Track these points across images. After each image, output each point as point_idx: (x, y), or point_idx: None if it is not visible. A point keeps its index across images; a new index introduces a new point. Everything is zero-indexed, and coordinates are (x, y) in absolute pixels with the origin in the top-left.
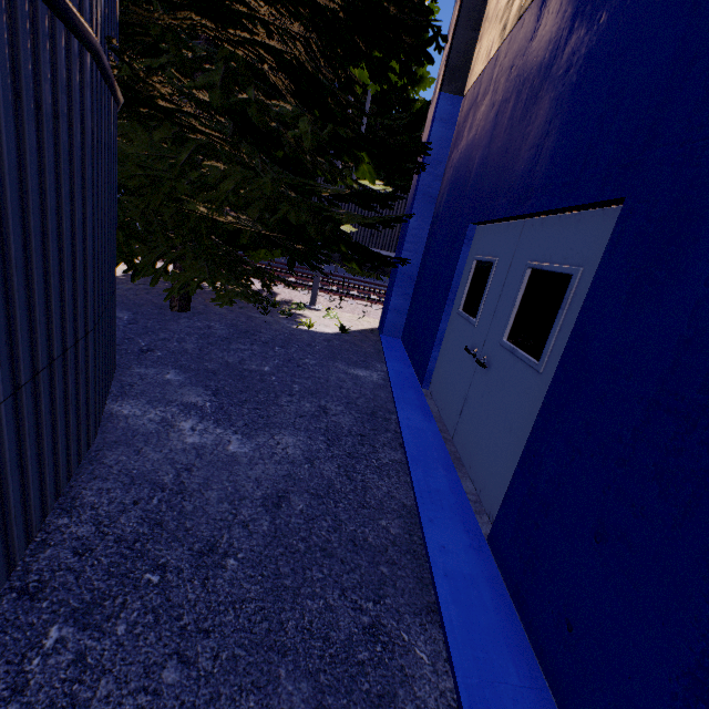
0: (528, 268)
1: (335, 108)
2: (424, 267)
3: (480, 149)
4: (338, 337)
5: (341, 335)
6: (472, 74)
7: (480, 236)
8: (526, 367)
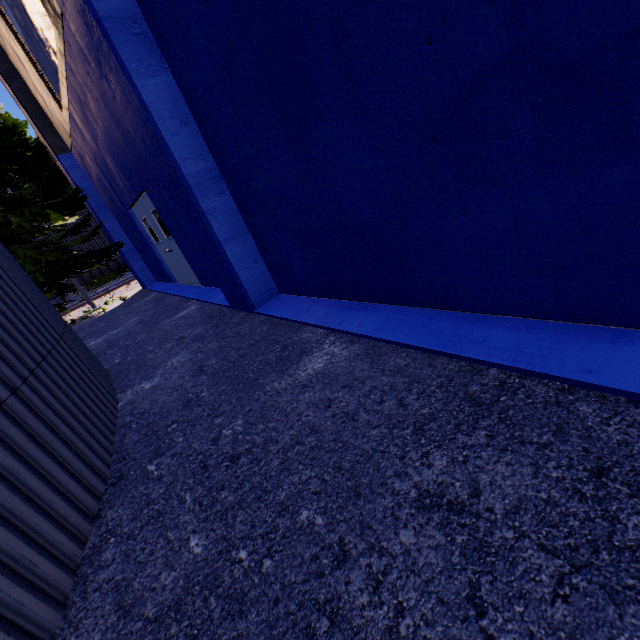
0: (152, 214)
1: (13, 200)
2: (133, 240)
3: (104, 179)
4: (124, 303)
5: (125, 302)
6: (66, 141)
7: (136, 212)
8: (173, 239)
